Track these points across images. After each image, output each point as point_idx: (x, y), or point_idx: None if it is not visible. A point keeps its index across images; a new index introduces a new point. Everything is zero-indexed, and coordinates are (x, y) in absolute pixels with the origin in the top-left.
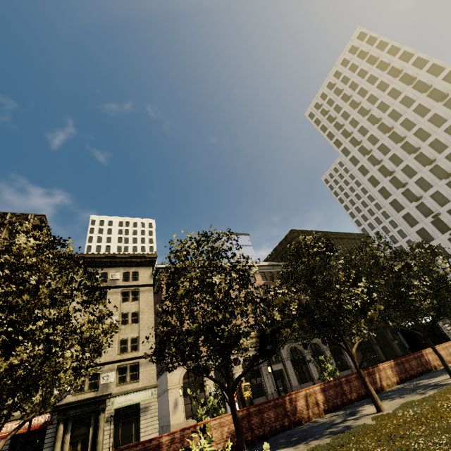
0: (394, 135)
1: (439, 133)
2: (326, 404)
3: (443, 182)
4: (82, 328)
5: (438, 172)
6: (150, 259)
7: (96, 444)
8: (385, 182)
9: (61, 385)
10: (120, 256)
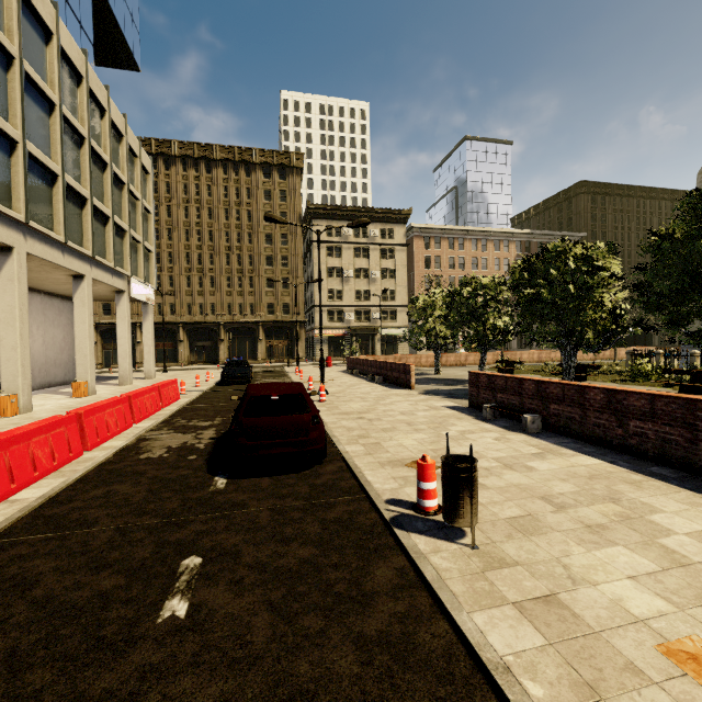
0: None
1: None
2: (537, 359)
3: None
4: None
5: None
6: (405, 217)
7: (374, 351)
8: None
9: None
10: (378, 212)
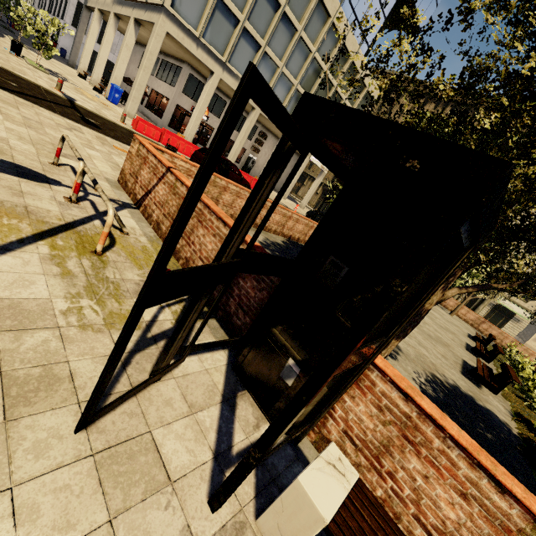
0: None
1: None
2: None
3: None
4: None
5: None
6: None
7: (476, 308)
8: None
9: (491, 296)
10: None
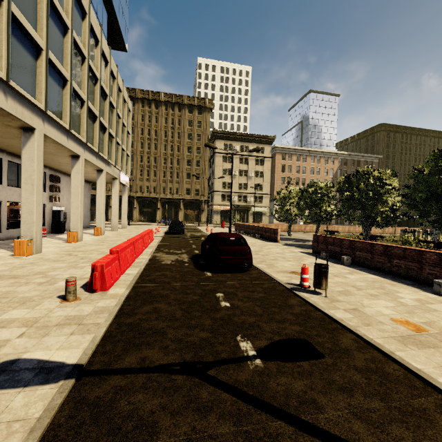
0: None
1: None
2: (347, 231)
3: None
4: None
5: None
6: (271, 140)
7: (248, 220)
8: None
9: None
10: (255, 136)
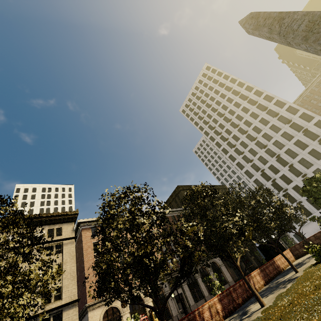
0: (233, 123)
1: (256, 122)
2: (223, 311)
3: (263, 150)
4: (30, 275)
5: (259, 144)
6: (72, 216)
7: None
8: (231, 152)
9: None
10: (45, 216)
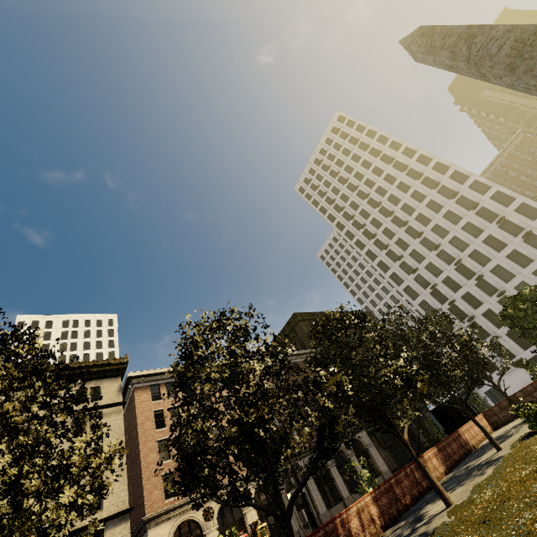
0: (384, 210)
1: (422, 208)
2: (382, 517)
3: (433, 253)
4: (71, 458)
5: (427, 244)
6: (118, 366)
7: None
8: (382, 256)
9: None
10: (72, 367)
